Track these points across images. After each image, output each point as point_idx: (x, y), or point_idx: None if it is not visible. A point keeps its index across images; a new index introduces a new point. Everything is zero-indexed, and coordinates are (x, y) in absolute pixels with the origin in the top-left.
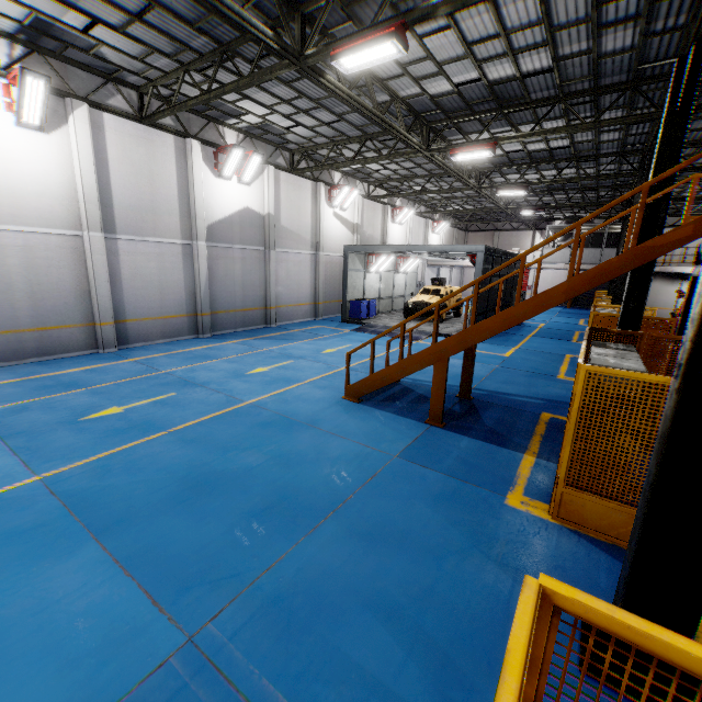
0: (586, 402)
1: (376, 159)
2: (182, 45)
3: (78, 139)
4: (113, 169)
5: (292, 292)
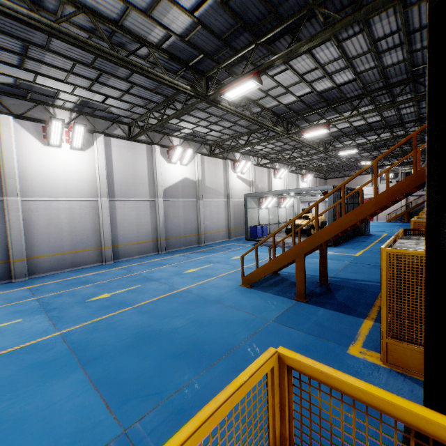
0: (391, 274)
1: (258, 143)
2: (148, 100)
3: (98, 152)
4: (115, 165)
5: (214, 224)
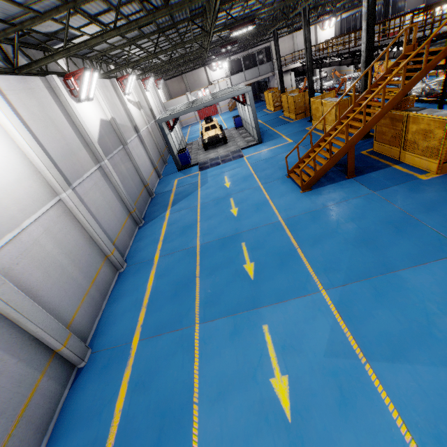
0: None
1: (175, 48)
2: None
3: (5, 113)
4: (34, 130)
5: (145, 168)
